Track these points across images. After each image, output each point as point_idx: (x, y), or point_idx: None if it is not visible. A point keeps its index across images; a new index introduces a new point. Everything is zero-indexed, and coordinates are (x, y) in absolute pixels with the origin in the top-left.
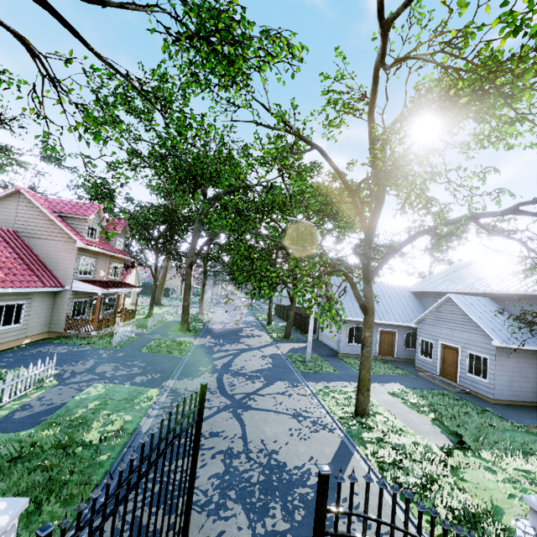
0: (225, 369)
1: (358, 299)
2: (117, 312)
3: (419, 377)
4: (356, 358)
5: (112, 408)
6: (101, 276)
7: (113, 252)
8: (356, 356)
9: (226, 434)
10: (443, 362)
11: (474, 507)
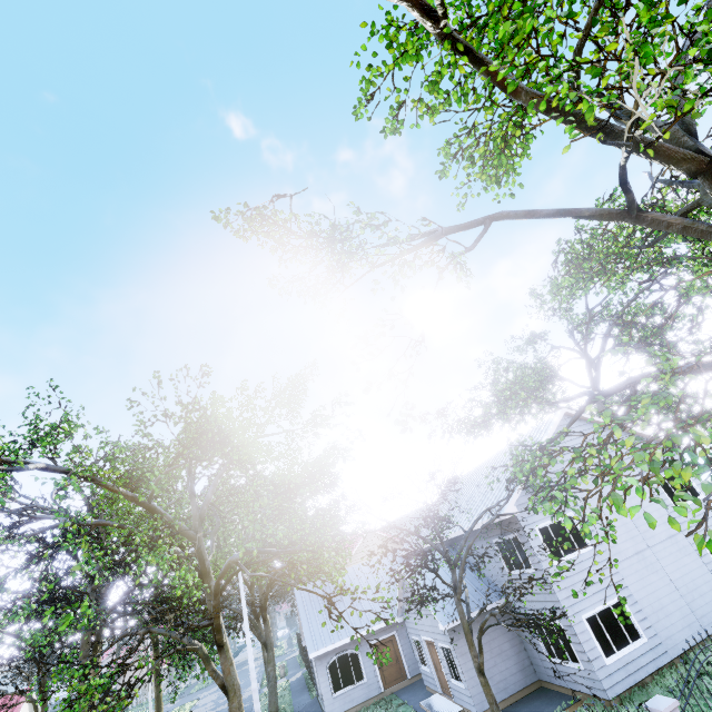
0: None
1: (214, 679)
2: None
3: (417, 711)
4: None
5: None
6: None
7: None
8: (353, 710)
9: None
10: (436, 669)
11: None
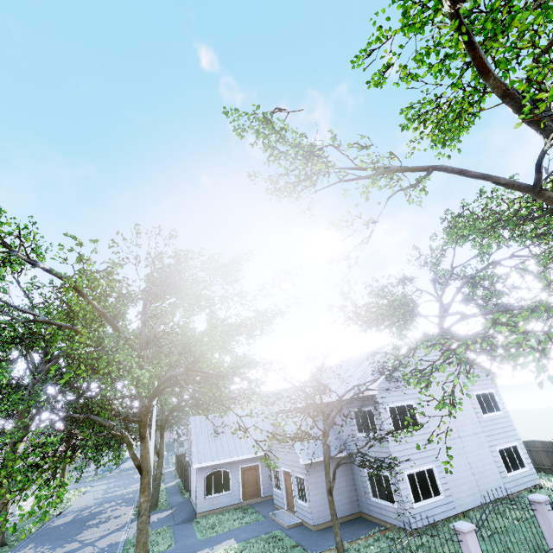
0: None
1: (133, 460)
2: None
3: (267, 518)
4: (217, 514)
5: None
6: None
7: None
8: (217, 510)
9: None
10: (287, 492)
11: None
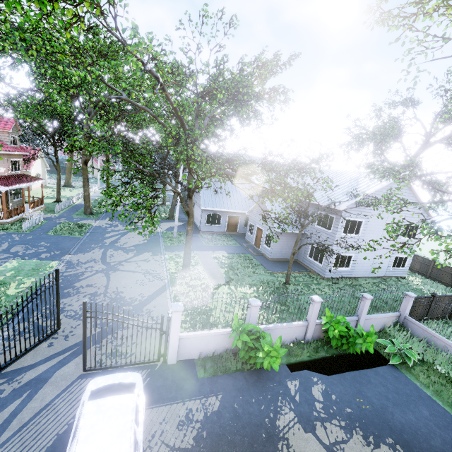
0: (111, 245)
1: (184, 208)
2: (24, 202)
3: (242, 246)
4: (211, 234)
5: (24, 275)
6: (1, 172)
7: (9, 151)
8: (211, 232)
9: (96, 285)
10: (256, 237)
11: (204, 308)
